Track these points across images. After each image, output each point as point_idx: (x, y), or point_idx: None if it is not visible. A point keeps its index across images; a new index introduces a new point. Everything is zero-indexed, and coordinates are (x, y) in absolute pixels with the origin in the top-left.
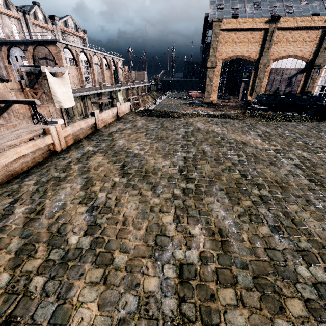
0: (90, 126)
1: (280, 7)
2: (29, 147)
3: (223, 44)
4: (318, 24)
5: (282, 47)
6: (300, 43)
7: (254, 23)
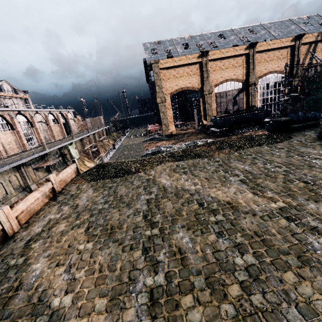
0: None
1: (205, 44)
2: None
3: (166, 81)
4: (240, 52)
5: (219, 74)
6: (231, 68)
7: (188, 59)
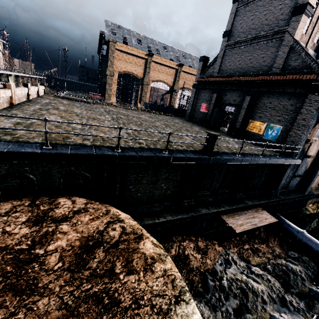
0: (25, 95)
1: (153, 48)
2: (3, 93)
3: (118, 60)
4: (173, 66)
5: (156, 74)
6: (165, 74)
7: (139, 53)
